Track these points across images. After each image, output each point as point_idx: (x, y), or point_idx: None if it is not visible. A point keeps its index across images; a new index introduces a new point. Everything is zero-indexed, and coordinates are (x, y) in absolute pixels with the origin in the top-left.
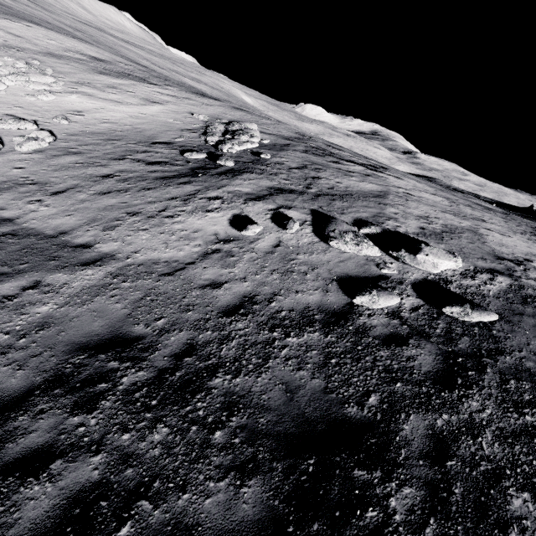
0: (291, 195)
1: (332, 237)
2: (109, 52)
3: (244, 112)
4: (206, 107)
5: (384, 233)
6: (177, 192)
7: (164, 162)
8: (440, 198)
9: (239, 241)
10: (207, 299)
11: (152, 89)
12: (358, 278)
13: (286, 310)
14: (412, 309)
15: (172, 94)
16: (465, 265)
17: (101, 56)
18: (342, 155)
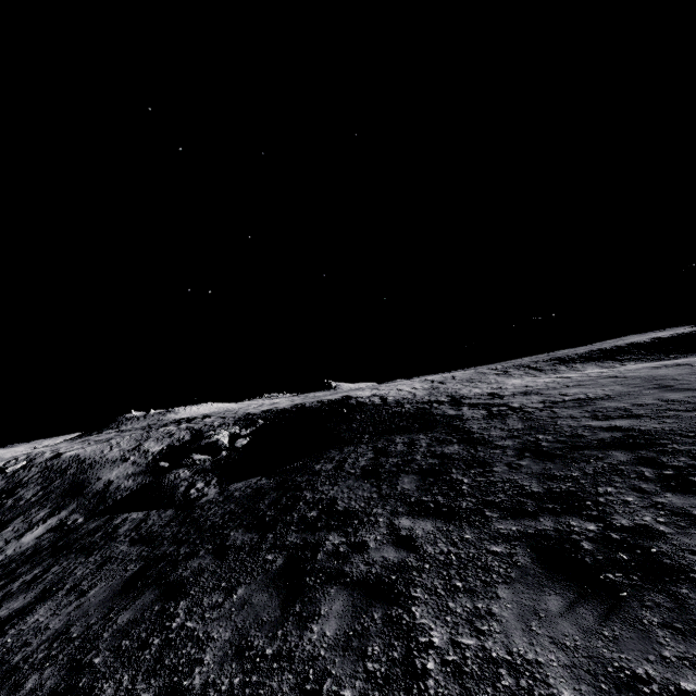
0: None
1: None
2: None
3: None
4: None
5: None
6: None
7: None
8: None
9: None
10: None
11: None
12: None
13: None
14: None
15: None
16: (2, 463)
17: None
18: None
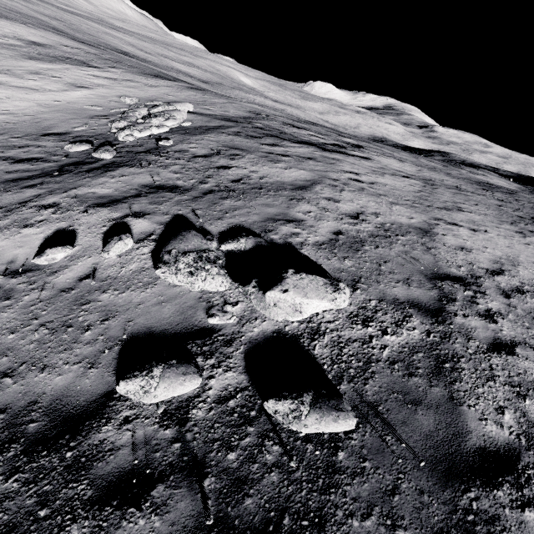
0: (166, 194)
1: (163, 262)
2: (64, 36)
3: (196, 92)
4: (148, 89)
5: (257, 248)
6: (10, 199)
7: (38, 158)
8: (410, 182)
9: (36, 272)
10: None
11: (88, 72)
12: (162, 336)
13: None
14: (218, 400)
15: (111, 76)
16: (363, 299)
17: (43, 40)
18: (299, 134)
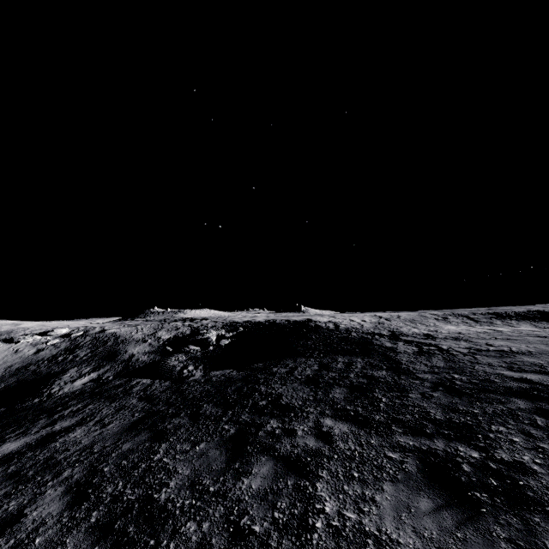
0: None
1: (21, 340)
2: None
3: None
4: None
5: (37, 334)
6: None
7: None
8: None
9: None
10: (0, 365)
11: None
12: (43, 342)
13: (30, 354)
14: (64, 340)
15: None
16: (70, 330)
17: None
18: None
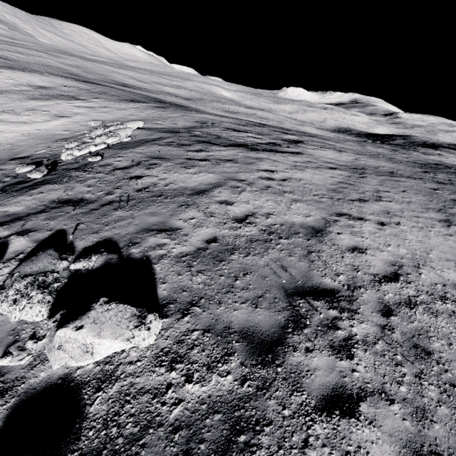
0: (66, 209)
1: (1, 287)
2: (69, 79)
3: (158, 110)
4: (117, 112)
5: (105, 266)
6: None
7: None
8: (334, 173)
9: None
10: None
11: (73, 104)
12: None
13: None
14: None
15: (91, 105)
16: (185, 330)
17: (49, 84)
18: (235, 137)
